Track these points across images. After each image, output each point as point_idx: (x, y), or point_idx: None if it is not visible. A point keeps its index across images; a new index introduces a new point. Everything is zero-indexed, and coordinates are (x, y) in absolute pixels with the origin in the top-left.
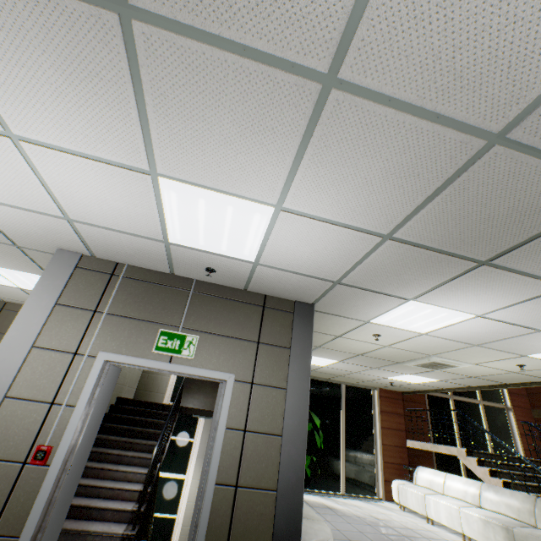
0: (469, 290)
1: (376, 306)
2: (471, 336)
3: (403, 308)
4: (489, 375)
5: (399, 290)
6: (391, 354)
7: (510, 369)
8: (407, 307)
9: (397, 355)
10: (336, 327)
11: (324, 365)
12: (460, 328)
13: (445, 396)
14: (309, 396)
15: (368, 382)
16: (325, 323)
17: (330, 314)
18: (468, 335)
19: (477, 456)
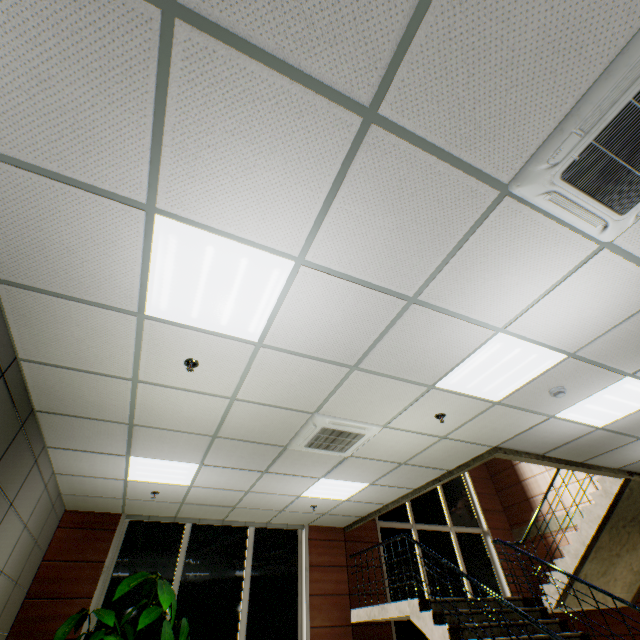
0: (224, 151)
1: (110, 246)
2: (332, 340)
3: (162, 247)
4: (420, 454)
5: (100, 165)
6: (259, 424)
7: (435, 431)
8: (165, 242)
9: (269, 424)
10: (106, 347)
11: (188, 482)
12: (299, 313)
13: (407, 527)
14: (188, 556)
15: (286, 514)
16: (73, 334)
17: (56, 295)
18: (325, 335)
19: (436, 607)
